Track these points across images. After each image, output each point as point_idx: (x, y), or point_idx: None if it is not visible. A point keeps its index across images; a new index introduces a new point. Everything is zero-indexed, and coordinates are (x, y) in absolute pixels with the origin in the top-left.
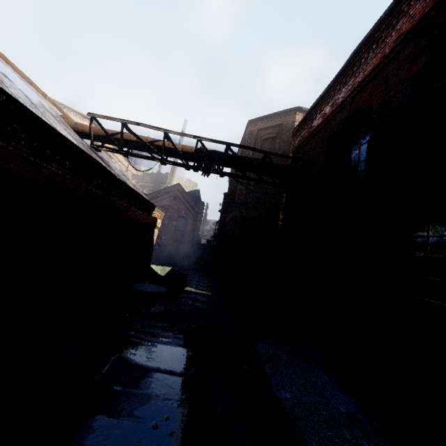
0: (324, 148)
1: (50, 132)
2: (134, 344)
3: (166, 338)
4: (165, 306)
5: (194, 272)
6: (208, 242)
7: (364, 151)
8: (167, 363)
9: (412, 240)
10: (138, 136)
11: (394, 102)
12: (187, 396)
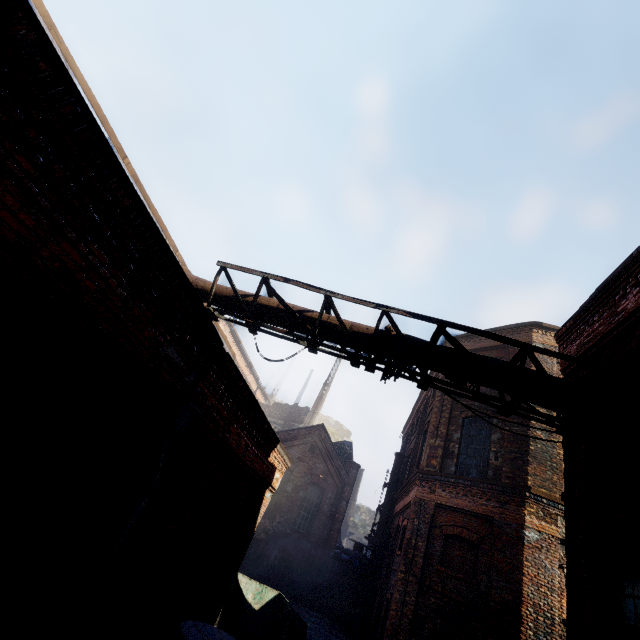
0: None
1: (116, 177)
2: None
3: None
4: None
5: (320, 617)
6: (357, 547)
7: None
8: None
9: None
10: (281, 298)
11: None
12: None
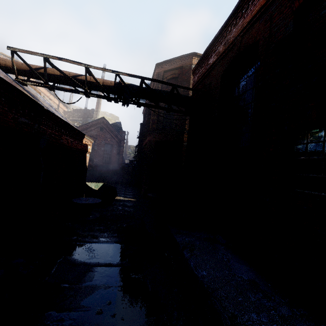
0: (219, 81)
1: None
2: (77, 246)
3: (103, 238)
4: (101, 213)
5: (122, 185)
6: (131, 161)
7: (250, 81)
8: (106, 258)
9: (294, 147)
10: (61, 71)
11: (278, 36)
12: (124, 281)
